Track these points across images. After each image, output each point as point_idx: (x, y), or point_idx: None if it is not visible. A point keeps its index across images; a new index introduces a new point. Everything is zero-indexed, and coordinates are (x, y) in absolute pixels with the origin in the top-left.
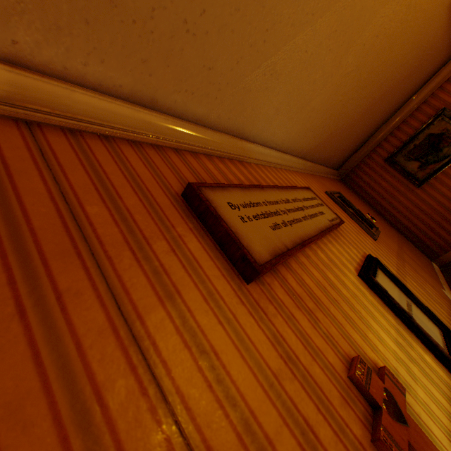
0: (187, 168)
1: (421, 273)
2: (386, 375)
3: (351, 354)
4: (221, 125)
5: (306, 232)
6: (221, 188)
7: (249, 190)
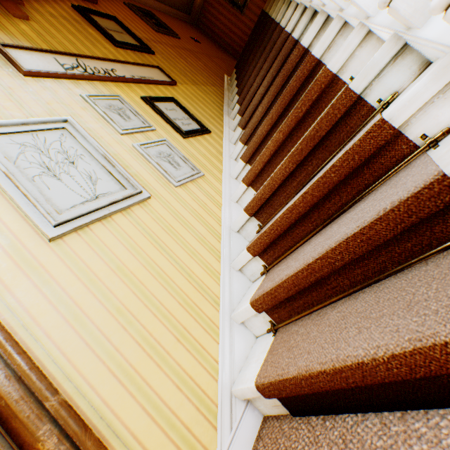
0: None
1: (206, 63)
2: None
3: None
4: None
5: None
6: None
7: None
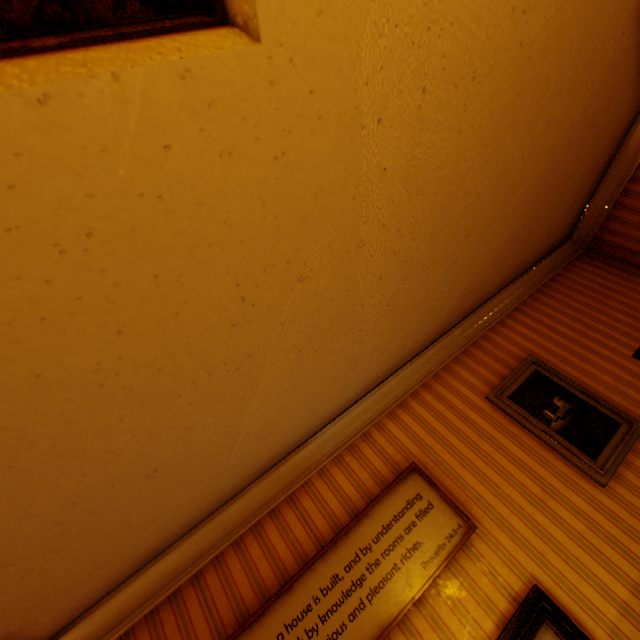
0: (202, 608)
1: None
2: None
3: None
4: (245, 481)
5: None
6: None
7: (262, 619)
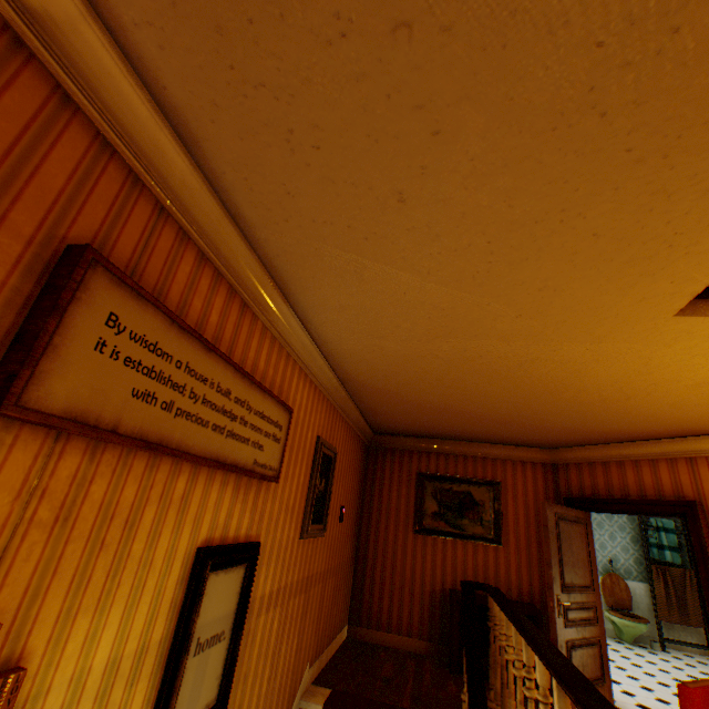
0: (141, 236)
1: (308, 622)
2: (4, 681)
3: (2, 617)
4: (265, 251)
5: (189, 440)
6: (137, 294)
7: (182, 333)
